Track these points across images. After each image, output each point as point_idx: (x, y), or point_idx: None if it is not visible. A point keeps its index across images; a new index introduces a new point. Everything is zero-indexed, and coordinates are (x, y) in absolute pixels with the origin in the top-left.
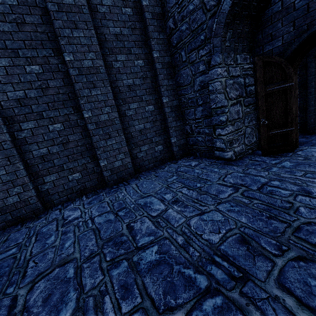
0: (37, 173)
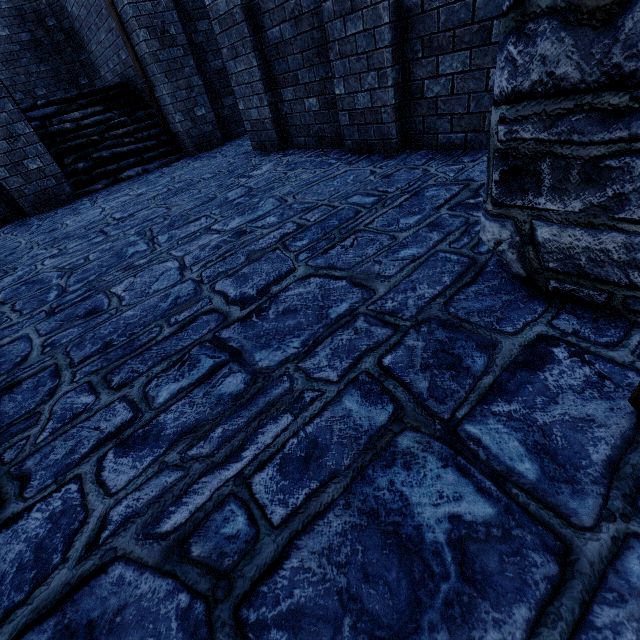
0: (275, 78)
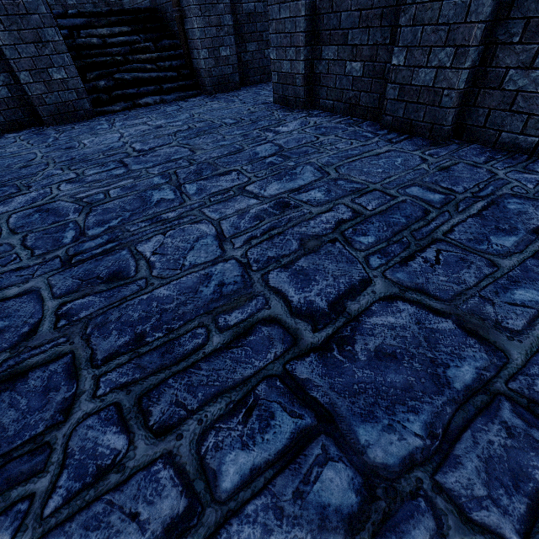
0: (320, 33)
